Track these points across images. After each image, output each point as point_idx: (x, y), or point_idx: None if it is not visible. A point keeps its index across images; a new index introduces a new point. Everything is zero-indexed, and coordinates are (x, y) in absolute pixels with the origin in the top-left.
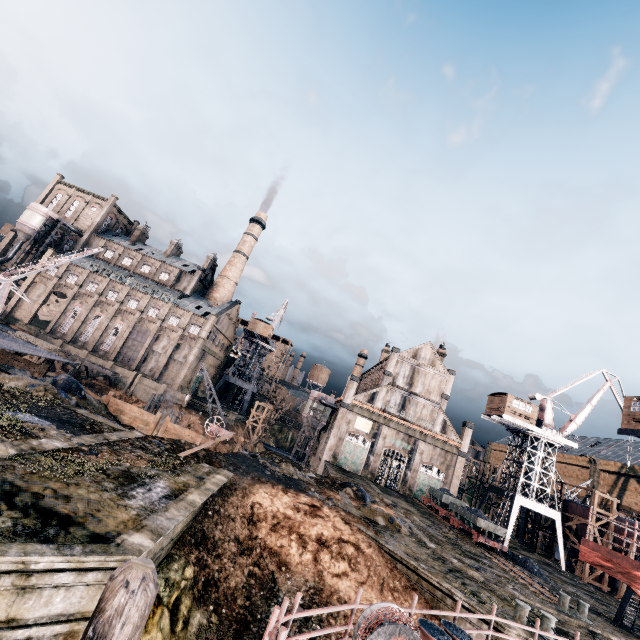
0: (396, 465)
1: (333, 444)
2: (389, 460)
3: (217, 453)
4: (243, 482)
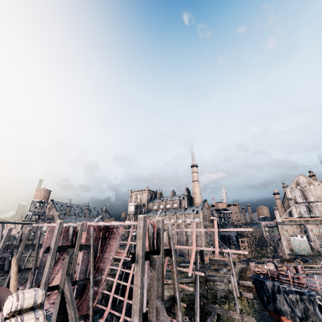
0: None
1: (286, 244)
2: None
3: None
4: (248, 267)
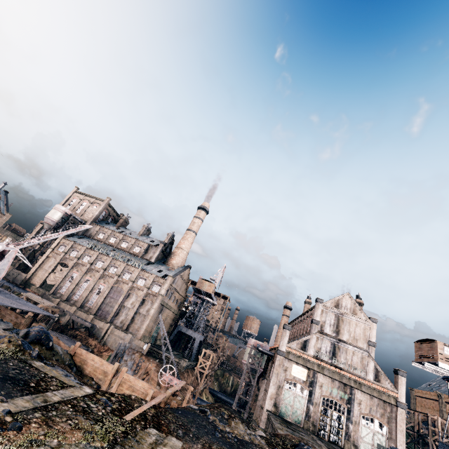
0: (336, 416)
1: (273, 392)
2: (329, 411)
3: (166, 410)
4: None
